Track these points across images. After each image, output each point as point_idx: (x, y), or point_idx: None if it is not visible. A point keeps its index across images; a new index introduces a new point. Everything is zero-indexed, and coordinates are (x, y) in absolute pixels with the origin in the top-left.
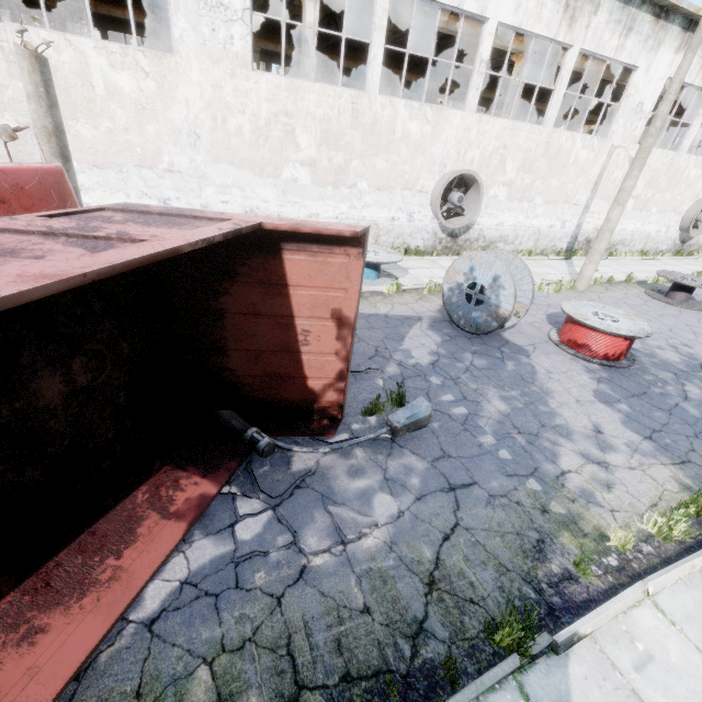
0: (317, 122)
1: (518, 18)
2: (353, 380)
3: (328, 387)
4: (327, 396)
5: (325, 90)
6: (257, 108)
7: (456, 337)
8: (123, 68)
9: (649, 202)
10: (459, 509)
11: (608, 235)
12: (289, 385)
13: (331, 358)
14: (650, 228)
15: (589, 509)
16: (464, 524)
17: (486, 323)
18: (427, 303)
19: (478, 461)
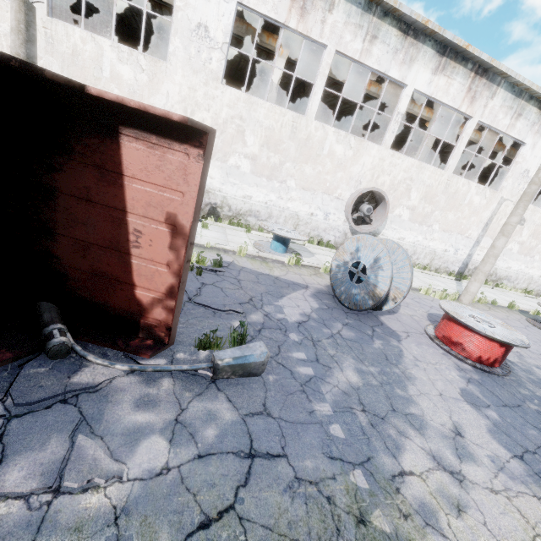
0: (263, 129)
1: (430, 89)
2: (211, 315)
3: (157, 302)
4: (155, 312)
5: (273, 108)
6: (219, 109)
7: (334, 308)
8: (127, 63)
9: (533, 250)
10: (245, 485)
11: (492, 259)
12: (116, 289)
13: (163, 268)
14: (533, 272)
15: (426, 536)
16: (241, 510)
17: (363, 300)
18: (319, 278)
19: (301, 429)
